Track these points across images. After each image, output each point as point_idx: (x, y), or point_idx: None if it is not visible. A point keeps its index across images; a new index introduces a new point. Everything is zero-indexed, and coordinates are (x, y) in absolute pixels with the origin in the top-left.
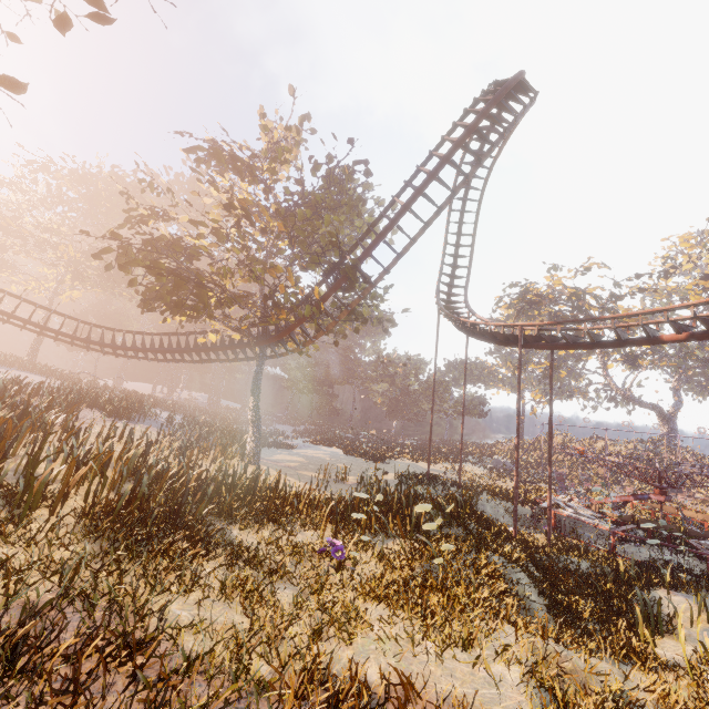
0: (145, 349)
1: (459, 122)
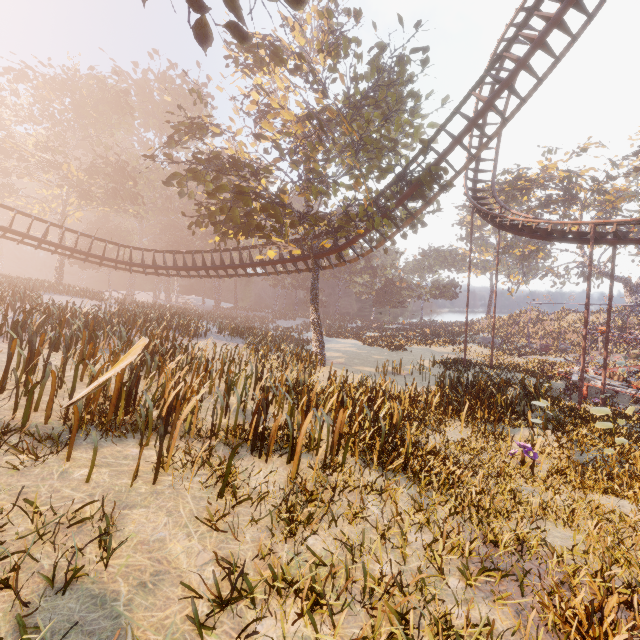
0: (189, 268)
1: None
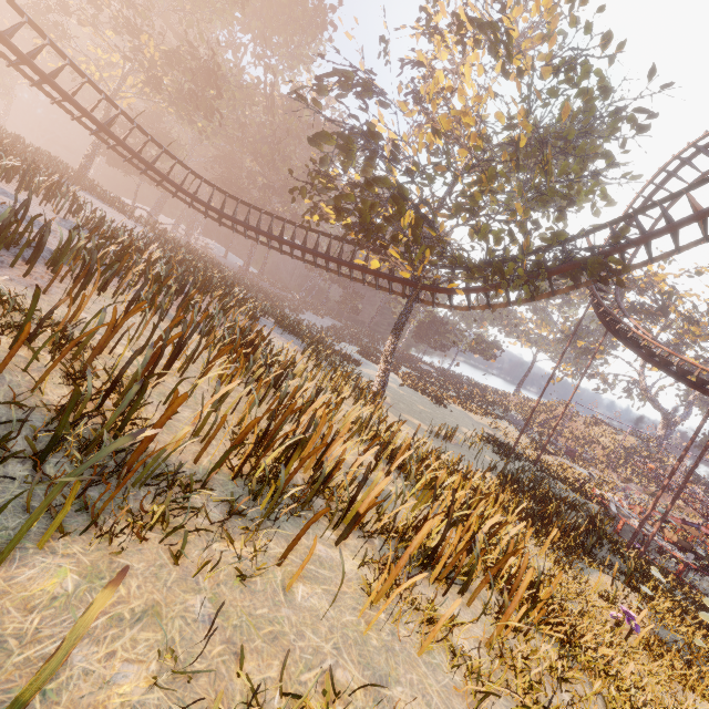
0: (262, 232)
1: None
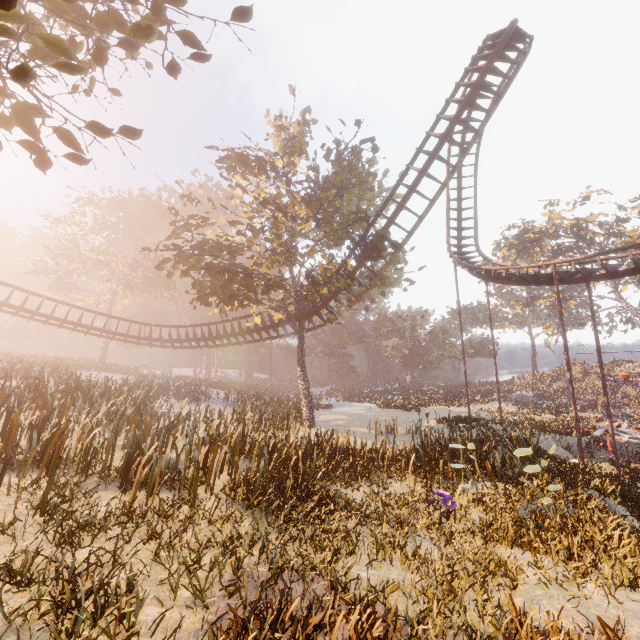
0: (198, 339)
1: (461, 82)
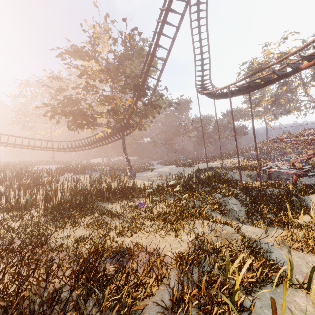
0: (83, 145)
1: None
